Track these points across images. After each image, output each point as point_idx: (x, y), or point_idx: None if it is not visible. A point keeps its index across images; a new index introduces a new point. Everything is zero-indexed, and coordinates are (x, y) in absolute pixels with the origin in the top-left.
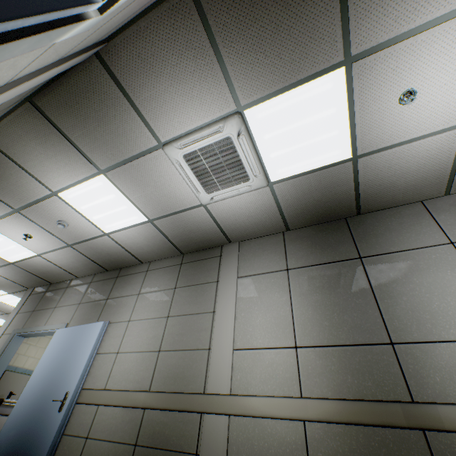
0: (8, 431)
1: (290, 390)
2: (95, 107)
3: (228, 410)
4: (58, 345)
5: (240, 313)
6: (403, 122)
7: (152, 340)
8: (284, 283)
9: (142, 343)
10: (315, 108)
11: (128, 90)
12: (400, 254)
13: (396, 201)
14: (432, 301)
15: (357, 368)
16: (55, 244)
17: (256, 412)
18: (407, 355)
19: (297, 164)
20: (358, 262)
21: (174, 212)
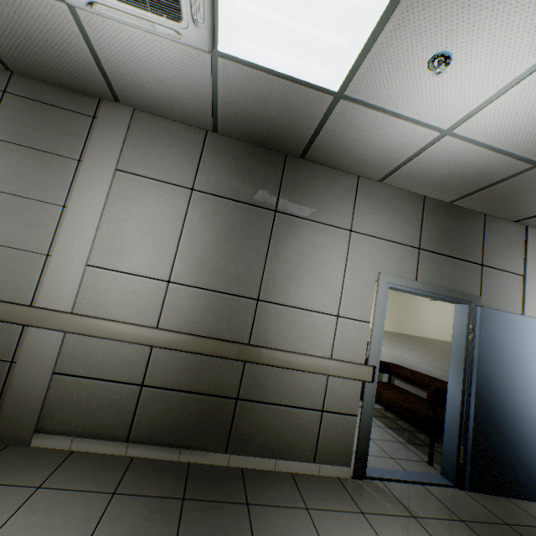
0: None
1: (147, 320)
2: None
3: (65, 328)
4: None
5: (108, 223)
6: (411, 90)
7: None
8: (182, 205)
9: None
10: None
11: None
12: (310, 223)
13: (341, 166)
14: (306, 275)
15: (220, 312)
16: None
17: (102, 334)
18: (264, 311)
19: (269, 50)
20: (271, 215)
21: None
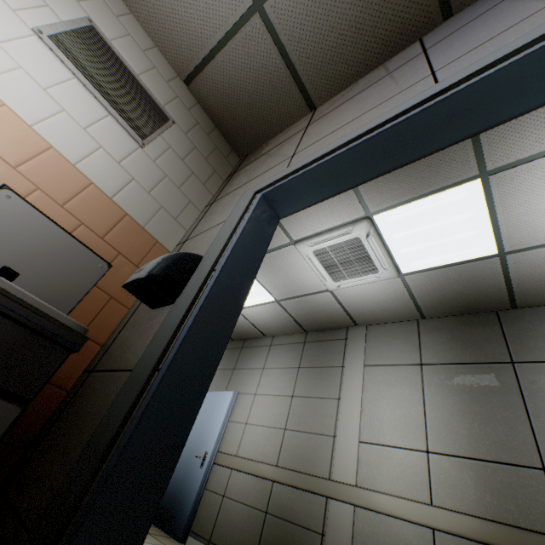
0: None
1: (419, 495)
2: None
3: (353, 500)
4: None
5: (366, 405)
6: None
7: (277, 417)
8: (417, 379)
9: (268, 418)
10: (449, 212)
11: None
12: None
13: None
14: None
15: (498, 487)
16: None
17: (382, 509)
18: None
19: (431, 258)
20: (508, 367)
21: (300, 295)
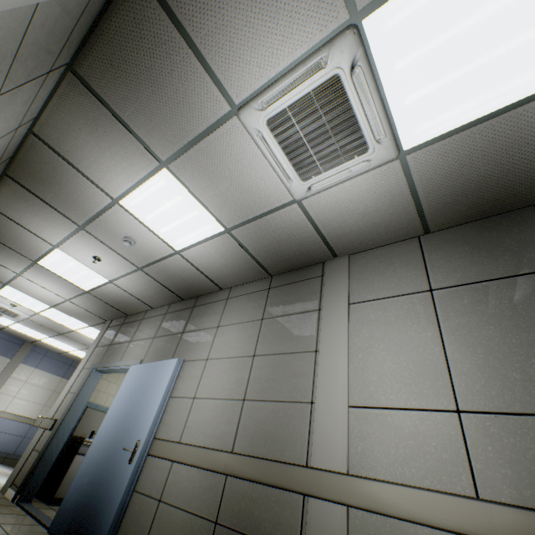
0: (81, 476)
1: (453, 483)
2: (146, 63)
3: (345, 498)
4: (131, 383)
5: (356, 354)
6: None
7: (234, 385)
8: (427, 310)
9: (222, 387)
10: None
11: (185, 23)
12: None
13: None
14: None
15: None
16: (124, 267)
17: (394, 510)
18: None
19: (452, 110)
20: None
21: (257, 216)
